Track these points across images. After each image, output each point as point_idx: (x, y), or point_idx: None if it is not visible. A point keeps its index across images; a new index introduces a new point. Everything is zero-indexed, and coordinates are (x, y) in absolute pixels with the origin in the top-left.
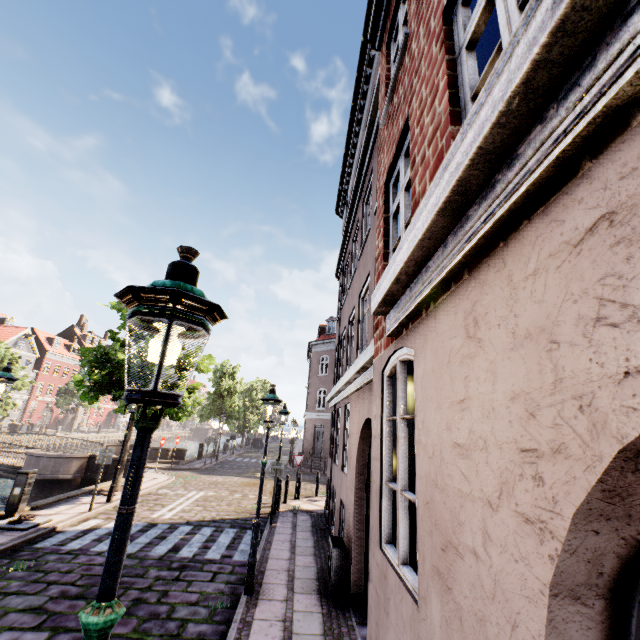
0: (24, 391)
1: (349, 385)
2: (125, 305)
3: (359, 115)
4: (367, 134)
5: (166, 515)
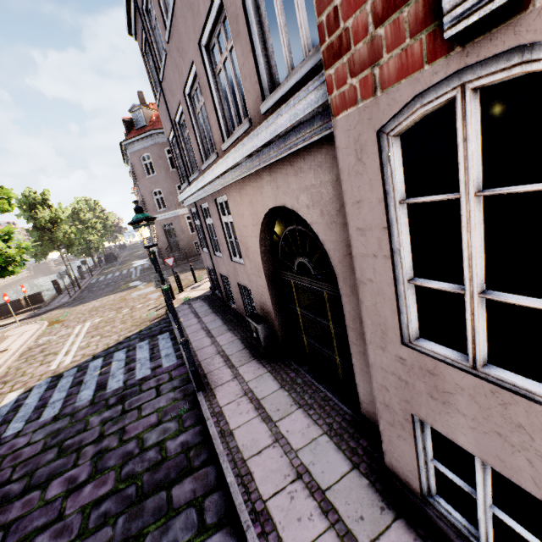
0: None
1: (222, 176)
2: None
3: None
4: None
5: (66, 361)
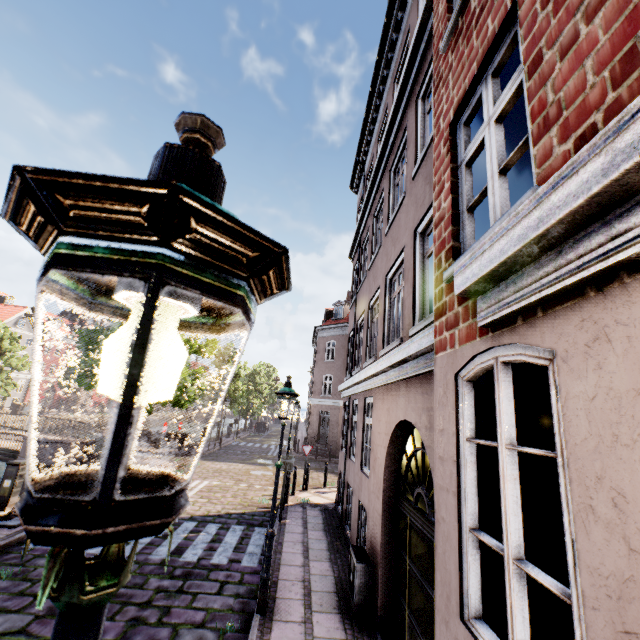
0: (26, 371)
1: (373, 377)
2: (33, 243)
3: (385, 71)
4: (402, 84)
5: None
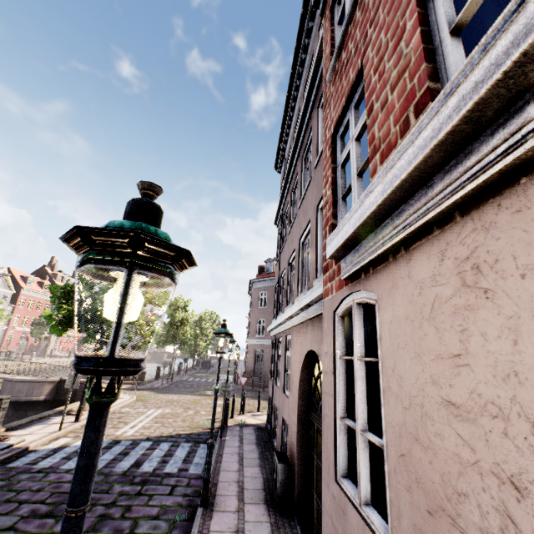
0: (2, 322)
1: (291, 319)
2: (74, 250)
3: (297, 81)
4: (307, 96)
5: (128, 432)
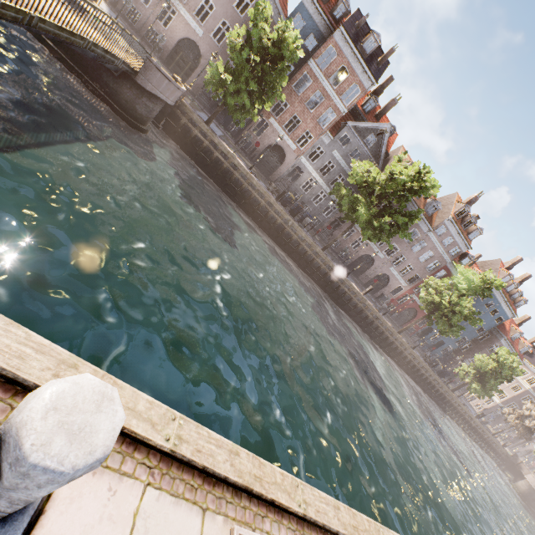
0: None
1: None
2: None
3: None
4: None
5: None
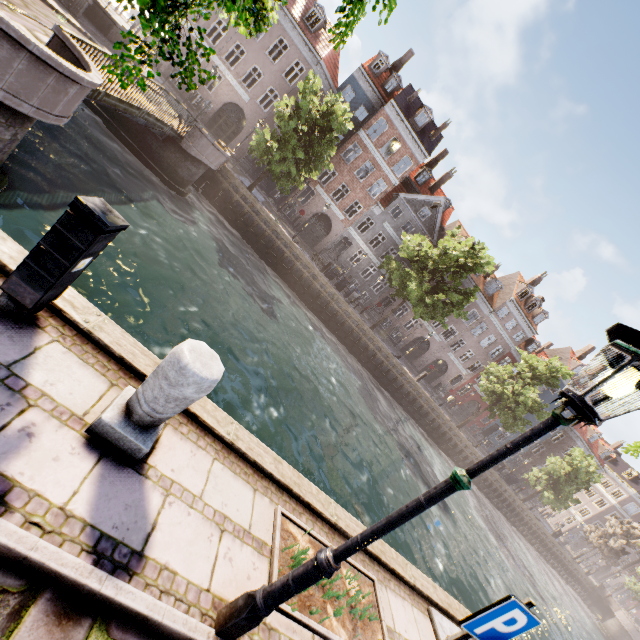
0: None
1: None
2: None
3: None
4: None
5: None
